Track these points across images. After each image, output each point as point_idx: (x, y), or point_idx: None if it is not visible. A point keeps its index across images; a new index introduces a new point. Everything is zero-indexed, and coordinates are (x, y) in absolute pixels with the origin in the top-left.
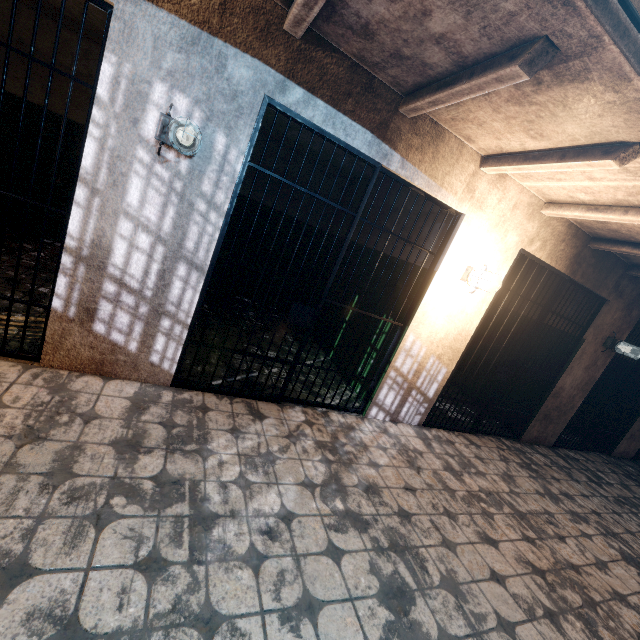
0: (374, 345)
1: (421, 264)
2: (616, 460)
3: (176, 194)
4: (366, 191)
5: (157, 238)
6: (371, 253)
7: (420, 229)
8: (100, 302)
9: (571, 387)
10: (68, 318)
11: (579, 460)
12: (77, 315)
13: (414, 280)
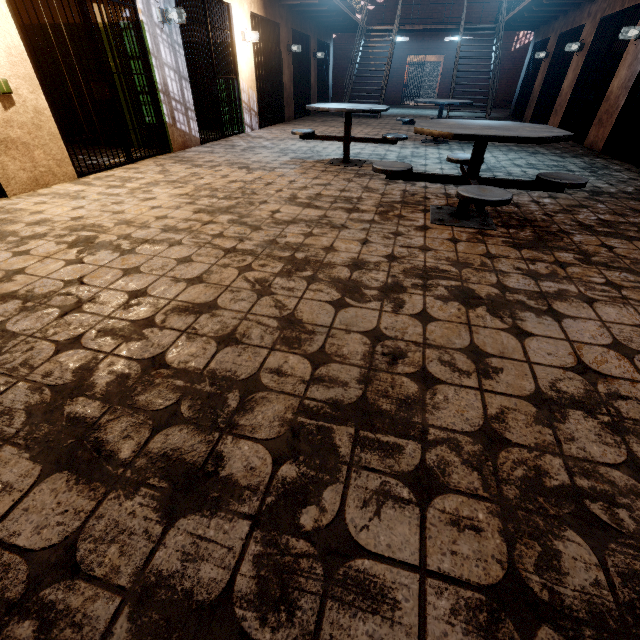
0: (233, 93)
1: (229, 40)
2: (313, 115)
3: (170, 46)
4: (206, 10)
5: (174, 71)
6: (216, 43)
7: (222, 20)
8: (174, 113)
9: (288, 82)
10: (171, 125)
11: (305, 119)
12: (172, 122)
13: (230, 50)
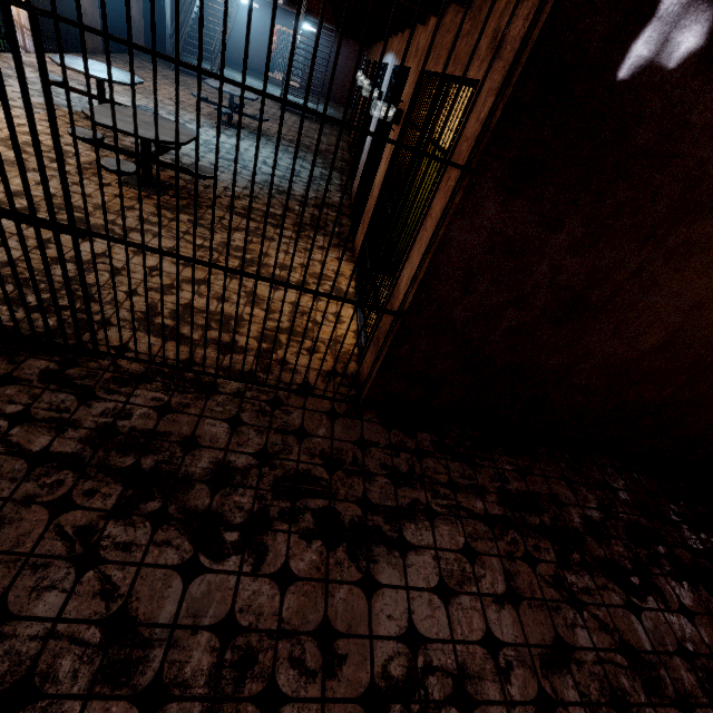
0: None
1: None
2: (137, 56)
3: None
4: None
5: None
6: None
7: None
8: None
9: (89, 7)
10: None
11: (119, 58)
12: None
13: None
